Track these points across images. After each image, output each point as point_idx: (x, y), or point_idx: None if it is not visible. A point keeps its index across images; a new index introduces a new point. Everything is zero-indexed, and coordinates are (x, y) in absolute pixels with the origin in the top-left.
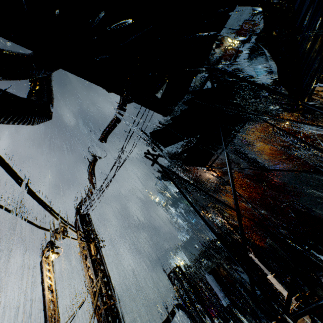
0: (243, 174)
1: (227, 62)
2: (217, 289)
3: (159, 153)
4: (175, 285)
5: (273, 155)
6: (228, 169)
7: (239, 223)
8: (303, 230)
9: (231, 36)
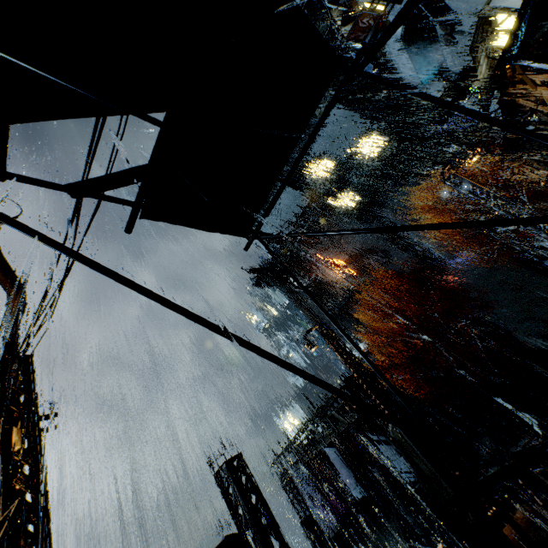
0: (396, 272)
1: (359, 45)
2: (344, 472)
3: None
4: (227, 497)
5: (449, 237)
6: None
7: None
8: (495, 369)
9: None
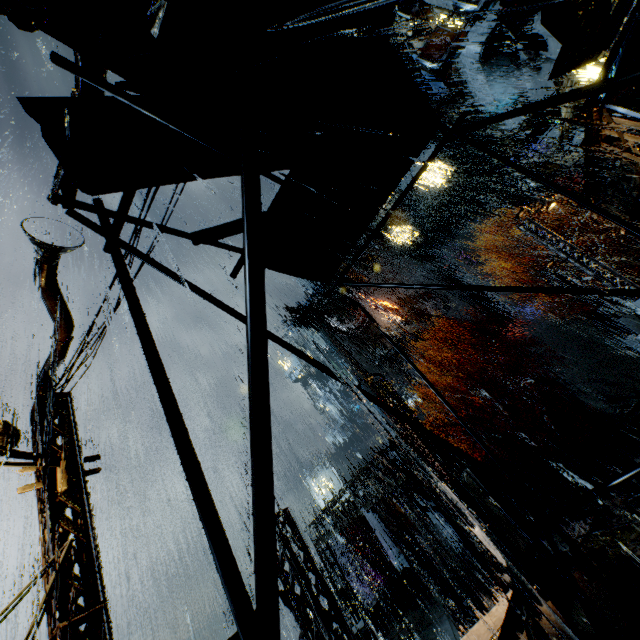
0: (454, 320)
1: (432, 65)
2: (385, 540)
3: (119, 207)
4: None
5: (516, 284)
6: (243, 218)
7: (254, 476)
8: (558, 433)
9: (447, 5)
